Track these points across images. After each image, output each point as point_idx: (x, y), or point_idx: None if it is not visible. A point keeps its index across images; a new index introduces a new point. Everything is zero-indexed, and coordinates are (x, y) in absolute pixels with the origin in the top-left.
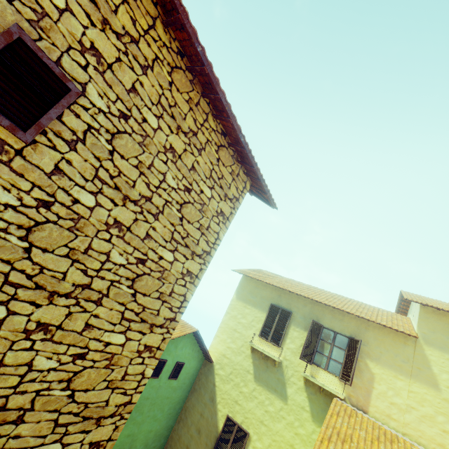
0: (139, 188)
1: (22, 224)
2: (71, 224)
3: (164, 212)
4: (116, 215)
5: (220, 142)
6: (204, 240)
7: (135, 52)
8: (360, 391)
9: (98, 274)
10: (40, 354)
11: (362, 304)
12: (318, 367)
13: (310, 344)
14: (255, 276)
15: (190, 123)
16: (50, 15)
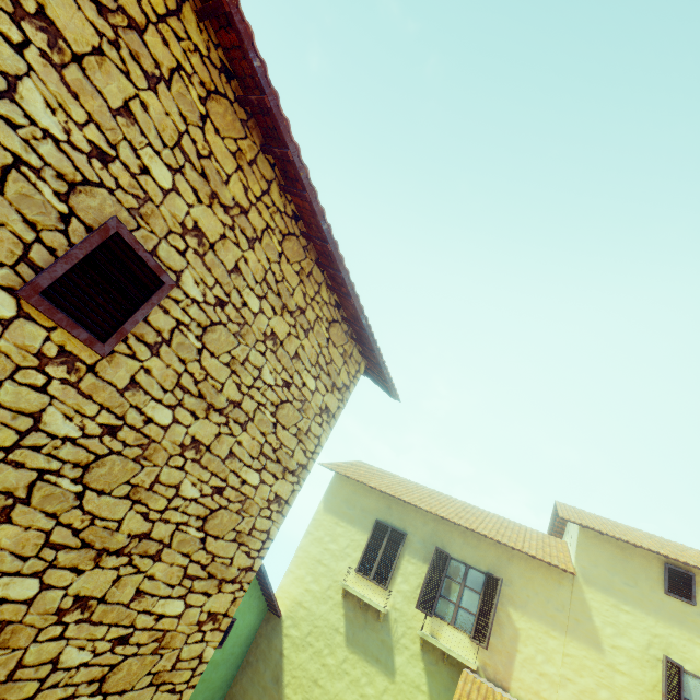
0: (227, 391)
1: (80, 461)
2: (139, 452)
3: (255, 418)
4: (194, 432)
5: (333, 317)
6: (301, 450)
7: (244, 224)
8: (499, 656)
9: (162, 516)
10: (71, 644)
11: (504, 521)
12: (441, 620)
13: (431, 585)
14: (355, 476)
15: (298, 298)
16: (153, 198)
